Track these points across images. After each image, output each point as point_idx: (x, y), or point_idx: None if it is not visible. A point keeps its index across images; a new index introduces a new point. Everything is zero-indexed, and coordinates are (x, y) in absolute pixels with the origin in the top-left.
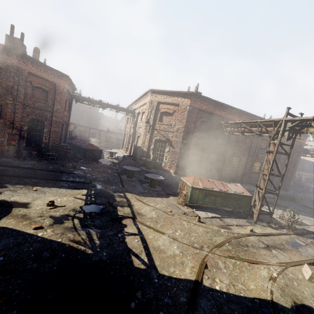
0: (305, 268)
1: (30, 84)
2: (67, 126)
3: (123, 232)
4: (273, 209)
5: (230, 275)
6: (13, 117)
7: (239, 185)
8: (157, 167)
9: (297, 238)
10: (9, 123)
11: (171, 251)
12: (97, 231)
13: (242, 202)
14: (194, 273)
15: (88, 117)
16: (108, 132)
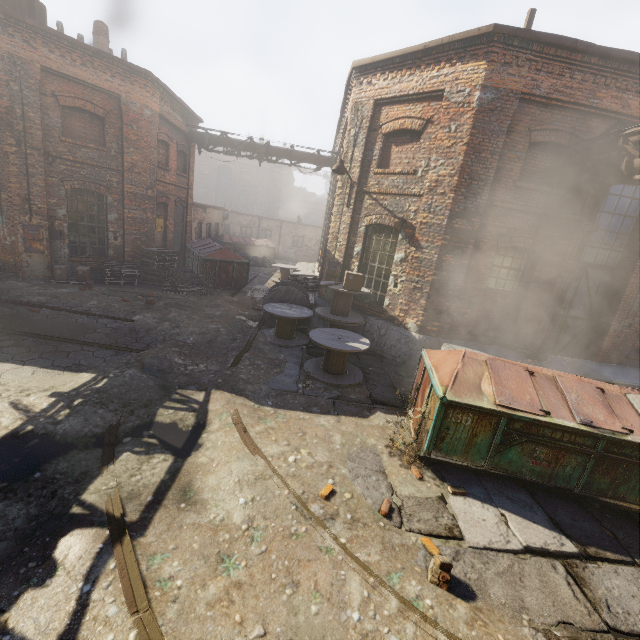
0: None
1: (55, 102)
2: (186, 210)
3: None
4: None
5: None
6: (25, 185)
7: None
8: (369, 309)
9: None
10: (20, 201)
11: None
12: None
13: None
14: None
15: (267, 196)
16: (297, 225)
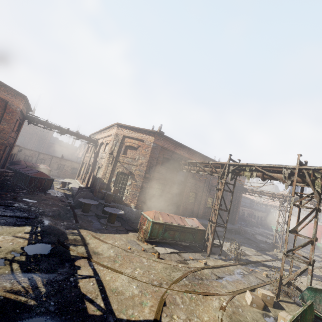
0: (247, 294)
1: None
2: (11, 148)
3: (76, 275)
4: (222, 242)
5: (187, 310)
6: None
7: (195, 219)
8: (117, 201)
9: (241, 268)
10: None
11: (130, 292)
12: (43, 276)
13: (197, 236)
14: (153, 312)
15: (39, 139)
16: (62, 159)
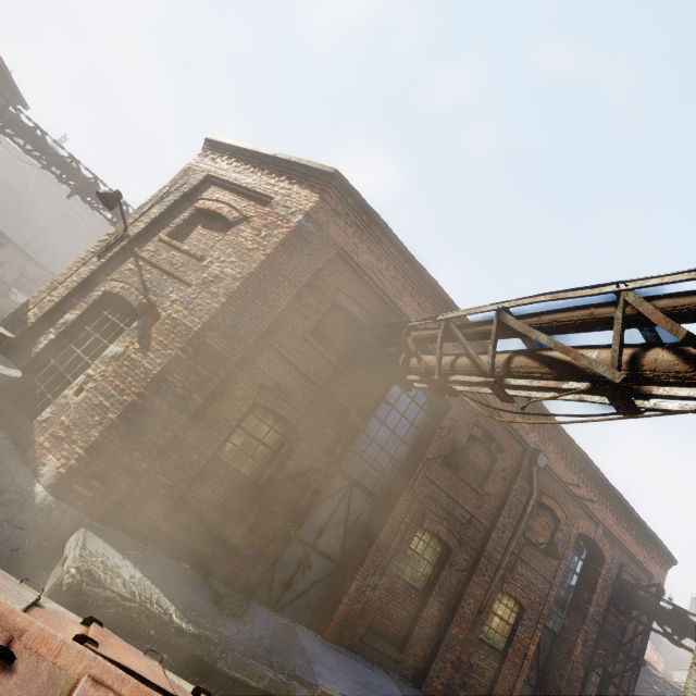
0: None
1: None
2: None
3: None
4: None
5: None
6: None
7: None
8: (10, 416)
9: None
10: None
11: None
12: None
13: None
14: None
15: None
16: None
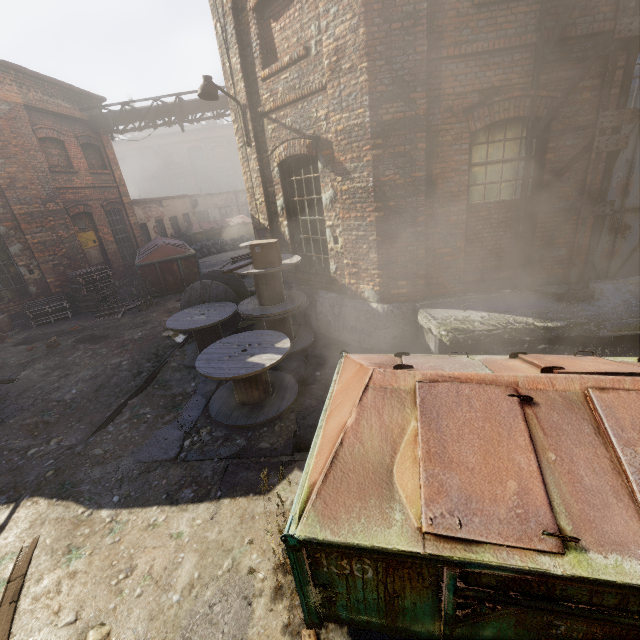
0: None
1: None
2: (125, 212)
3: None
4: None
5: None
6: None
7: None
8: (317, 281)
9: None
10: None
11: None
12: None
13: None
14: None
15: None
16: None
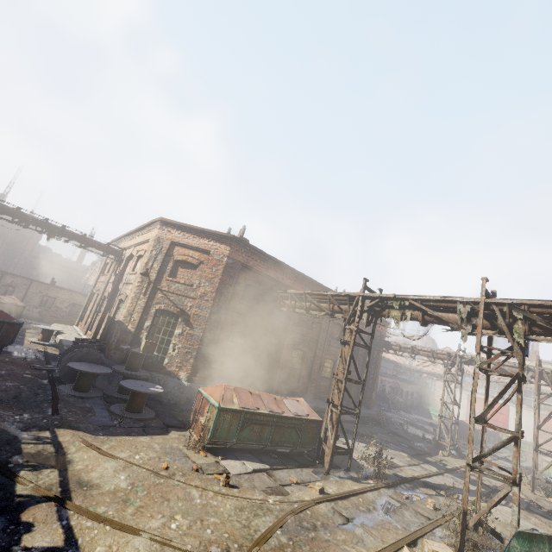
0: None
1: None
2: None
3: (14, 551)
4: (352, 443)
5: None
6: None
7: (302, 401)
8: (152, 366)
9: (388, 494)
10: None
11: None
12: None
13: (306, 434)
14: None
15: (8, 249)
16: (51, 286)
